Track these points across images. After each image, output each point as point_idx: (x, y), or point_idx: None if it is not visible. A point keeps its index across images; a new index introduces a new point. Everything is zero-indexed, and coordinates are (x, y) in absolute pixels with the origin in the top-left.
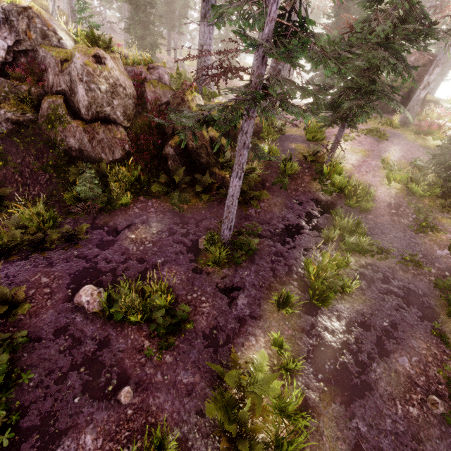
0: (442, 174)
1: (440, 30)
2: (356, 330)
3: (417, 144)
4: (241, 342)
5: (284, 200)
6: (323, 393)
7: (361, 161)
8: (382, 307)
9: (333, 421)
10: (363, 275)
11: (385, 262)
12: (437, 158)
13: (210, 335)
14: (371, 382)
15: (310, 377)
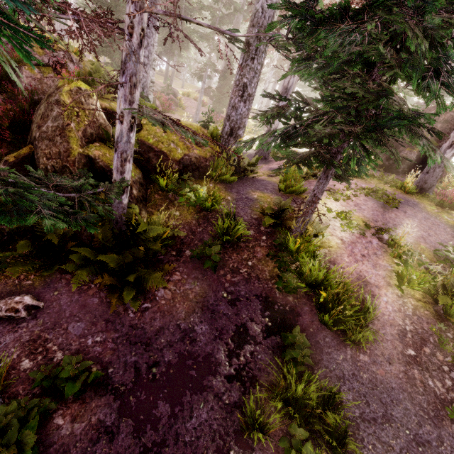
0: None
1: None
2: None
3: (442, 220)
4: None
5: (205, 289)
6: None
7: (356, 236)
8: None
9: None
10: None
11: None
12: None
13: None
14: None
15: None
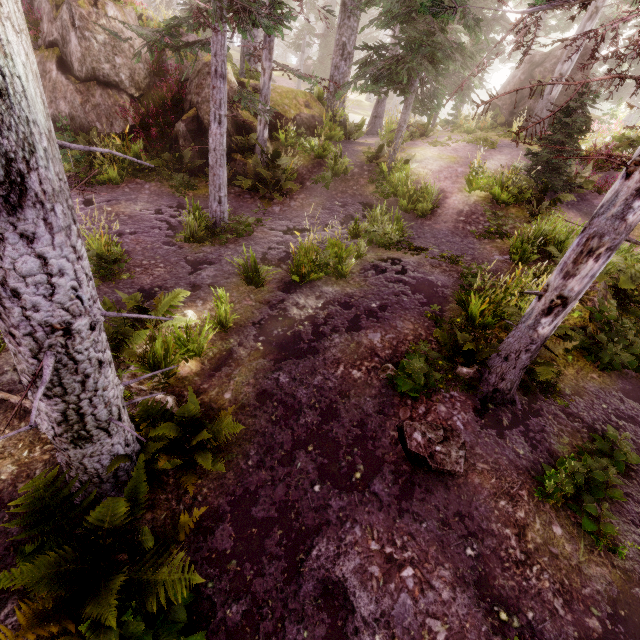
0: (536, 174)
1: None
2: (333, 308)
3: None
4: (183, 302)
5: (323, 201)
6: (255, 351)
7: (445, 167)
8: (381, 293)
9: (252, 372)
10: (377, 266)
11: (415, 258)
12: (535, 156)
13: (148, 291)
14: (321, 348)
15: (249, 337)
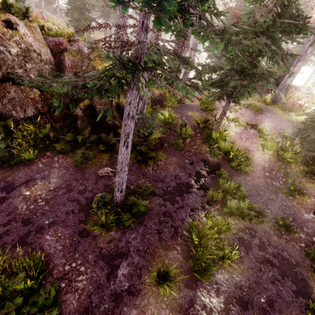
0: (305, 145)
1: (311, 27)
2: (234, 308)
3: (284, 118)
4: None
5: (178, 159)
6: None
7: (242, 129)
8: (259, 279)
9: None
10: (242, 239)
11: (261, 226)
12: (302, 132)
13: None
14: None
15: None
